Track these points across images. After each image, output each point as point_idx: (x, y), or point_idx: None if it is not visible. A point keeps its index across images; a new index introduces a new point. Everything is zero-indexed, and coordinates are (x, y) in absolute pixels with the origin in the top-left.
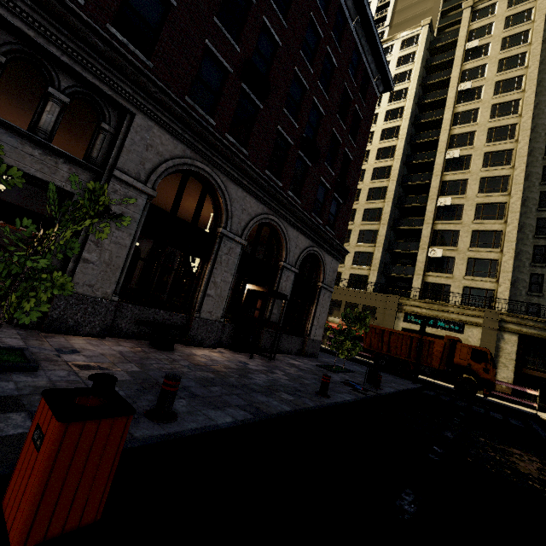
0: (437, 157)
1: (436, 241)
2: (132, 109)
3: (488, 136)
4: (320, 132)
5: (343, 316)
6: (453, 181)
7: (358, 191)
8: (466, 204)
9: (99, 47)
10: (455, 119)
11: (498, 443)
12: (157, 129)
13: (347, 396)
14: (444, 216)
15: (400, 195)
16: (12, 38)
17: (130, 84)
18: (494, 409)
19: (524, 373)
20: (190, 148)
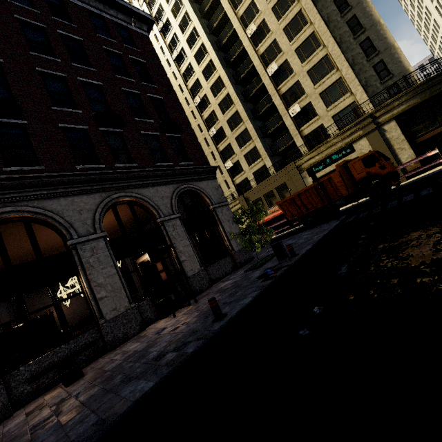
0: (243, 42)
1: (289, 101)
2: None
3: None
4: (110, 100)
5: (235, 220)
6: (267, 49)
7: (213, 113)
8: (288, 57)
9: None
10: (234, 3)
11: (398, 237)
12: None
13: (250, 297)
14: (280, 79)
15: (242, 91)
16: None
17: None
18: (408, 192)
19: (419, 143)
20: None
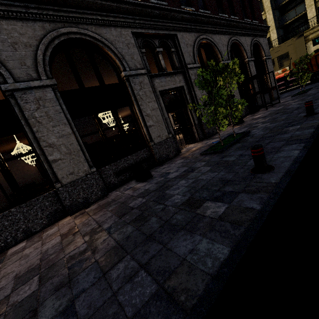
0: None
1: None
2: (175, 33)
3: None
4: None
5: (295, 62)
6: None
7: None
8: None
9: (157, 14)
10: None
11: None
12: (184, 34)
13: None
14: None
15: None
16: (140, 39)
17: (170, 22)
18: None
19: None
20: (195, 32)
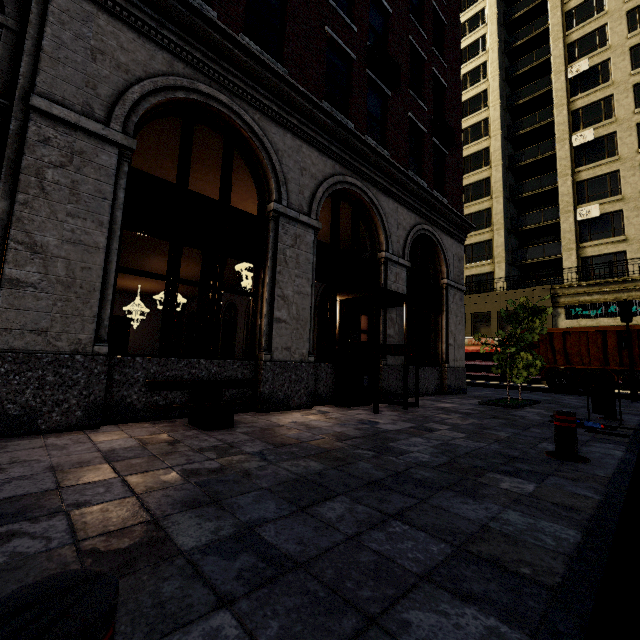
0: (554, 81)
1: (584, 196)
2: None
3: (629, 22)
4: (391, 42)
5: (503, 314)
6: (588, 105)
7: None
8: (619, 130)
9: None
10: (569, 21)
11: None
12: (105, 19)
13: (606, 448)
14: (587, 158)
15: (510, 154)
16: None
17: None
18: None
19: None
20: (181, 60)
